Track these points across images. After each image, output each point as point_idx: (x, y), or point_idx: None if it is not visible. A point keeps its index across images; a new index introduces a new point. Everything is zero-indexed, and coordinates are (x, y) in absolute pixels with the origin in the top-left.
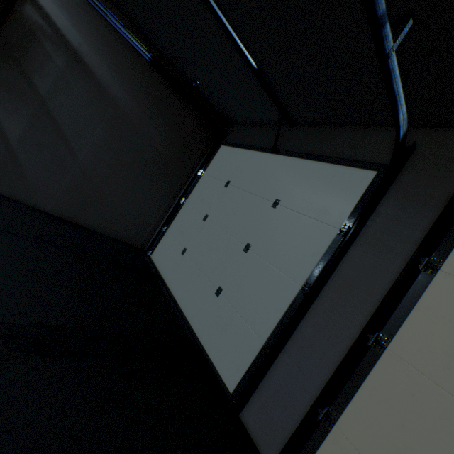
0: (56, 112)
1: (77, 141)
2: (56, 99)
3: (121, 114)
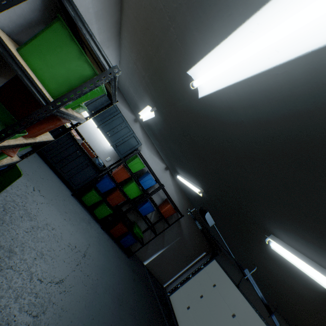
0: (165, 235)
1: (166, 244)
2: (167, 232)
3: (183, 238)
